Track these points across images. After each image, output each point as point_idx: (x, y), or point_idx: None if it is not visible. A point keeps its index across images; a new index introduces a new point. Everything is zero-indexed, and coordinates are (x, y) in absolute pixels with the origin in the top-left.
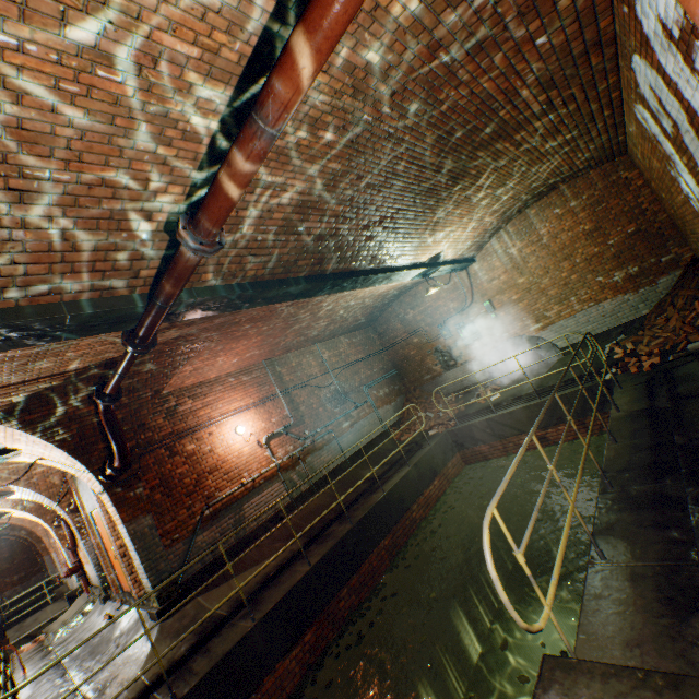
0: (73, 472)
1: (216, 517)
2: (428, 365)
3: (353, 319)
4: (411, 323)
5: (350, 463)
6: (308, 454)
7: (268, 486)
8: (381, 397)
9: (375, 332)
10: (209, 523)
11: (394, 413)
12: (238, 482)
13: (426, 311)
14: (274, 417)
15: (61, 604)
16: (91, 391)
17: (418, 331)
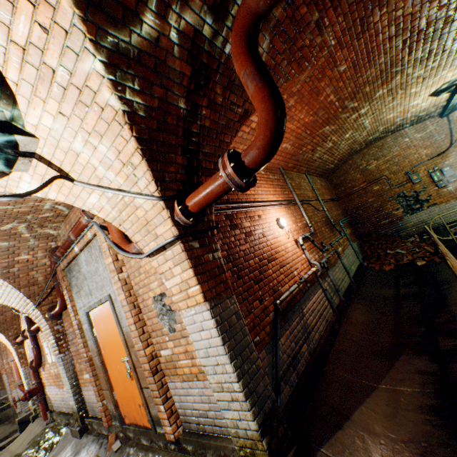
0: (109, 216)
1: (286, 319)
2: (387, 210)
3: (334, 157)
4: (372, 173)
5: (355, 285)
6: (328, 268)
7: (313, 292)
8: (348, 234)
9: (330, 184)
10: (281, 326)
11: (358, 251)
12: (292, 280)
13: (392, 160)
14: (298, 222)
15: (5, 428)
16: (199, 23)
17: (381, 179)
